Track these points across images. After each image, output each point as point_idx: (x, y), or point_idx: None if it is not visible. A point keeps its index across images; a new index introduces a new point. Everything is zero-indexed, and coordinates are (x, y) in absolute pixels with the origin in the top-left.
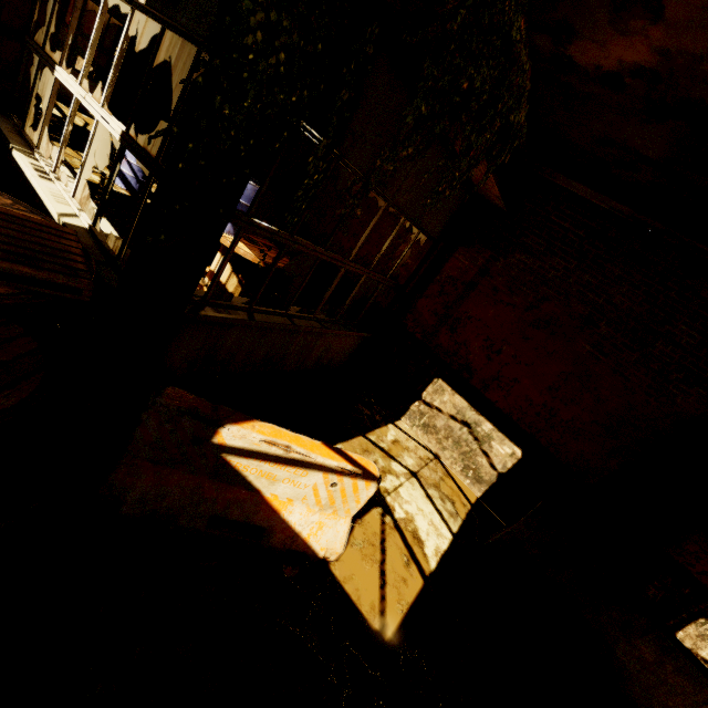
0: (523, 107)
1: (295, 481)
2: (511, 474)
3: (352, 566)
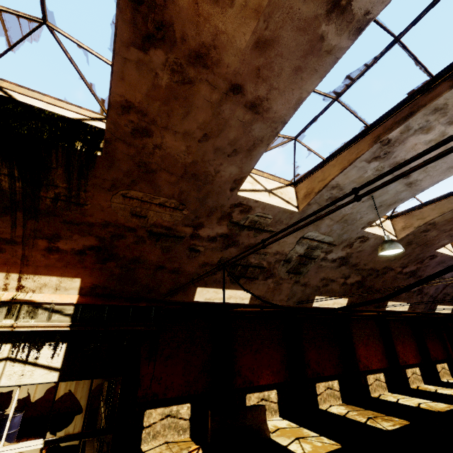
0: None
1: None
2: (192, 414)
3: None
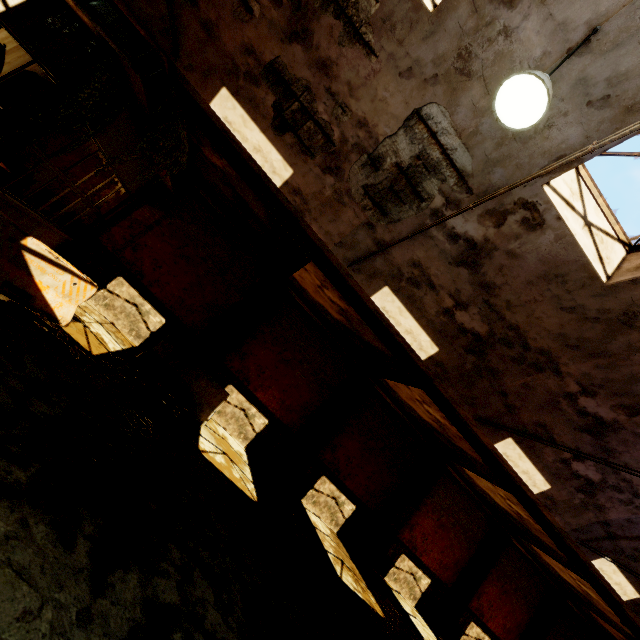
0: (185, 157)
1: (56, 277)
2: (158, 332)
3: (73, 332)
